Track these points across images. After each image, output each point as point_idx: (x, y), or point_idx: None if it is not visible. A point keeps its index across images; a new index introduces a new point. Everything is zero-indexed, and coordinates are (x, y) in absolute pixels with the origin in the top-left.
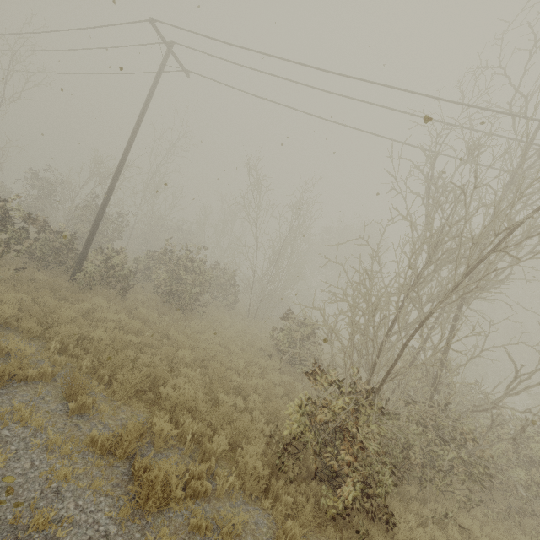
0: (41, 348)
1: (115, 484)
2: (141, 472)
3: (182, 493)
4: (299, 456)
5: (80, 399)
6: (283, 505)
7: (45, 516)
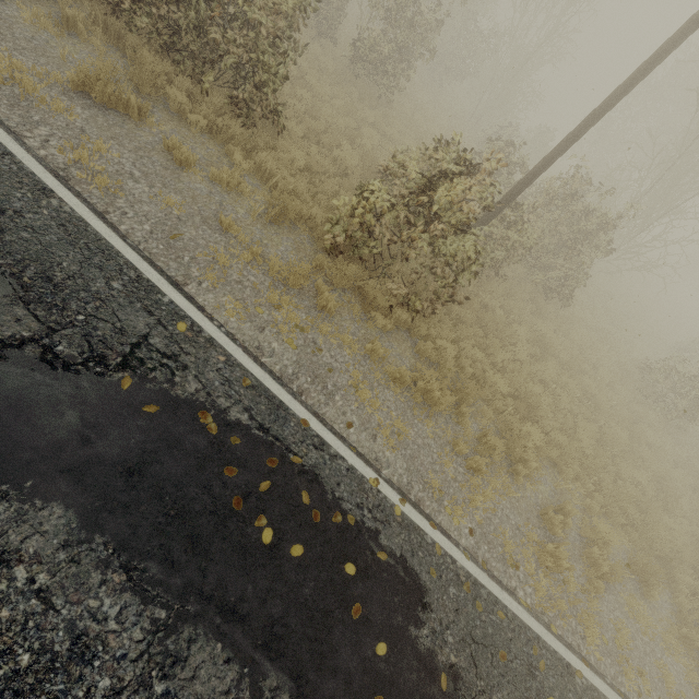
0: (554, 472)
1: None
2: None
3: None
4: None
5: (652, 582)
6: None
7: None
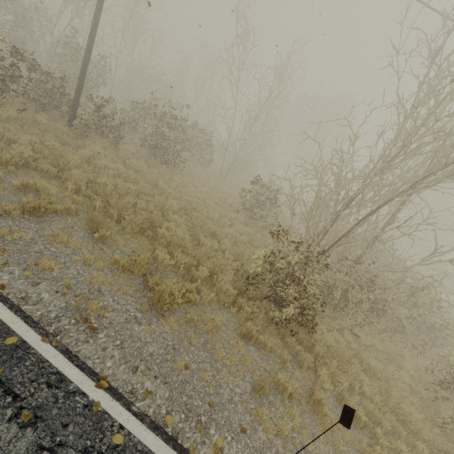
0: (60, 187)
1: (135, 290)
2: (156, 287)
3: (182, 300)
4: (257, 285)
5: (101, 231)
6: (244, 312)
7: (96, 305)
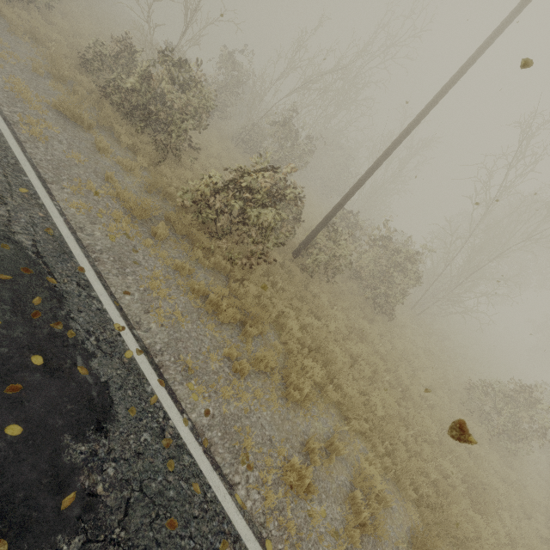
0: (341, 422)
1: None
2: None
3: None
4: None
5: None
6: None
7: None
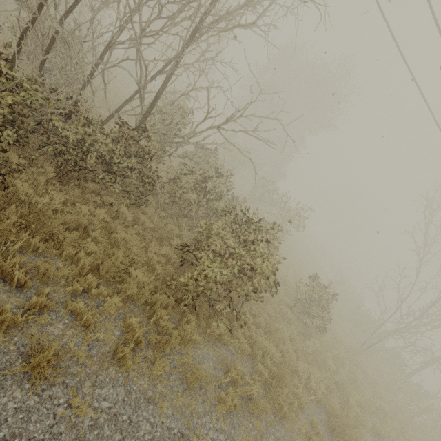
0: None
1: None
2: None
3: None
4: None
5: None
6: None
7: None
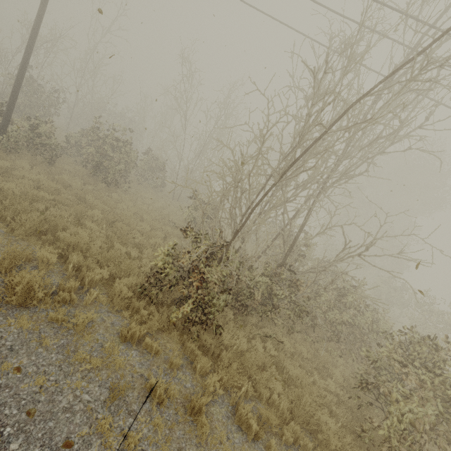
0: None
1: None
2: (0, 276)
3: (42, 295)
4: (163, 288)
5: None
6: (138, 315)
7: None
